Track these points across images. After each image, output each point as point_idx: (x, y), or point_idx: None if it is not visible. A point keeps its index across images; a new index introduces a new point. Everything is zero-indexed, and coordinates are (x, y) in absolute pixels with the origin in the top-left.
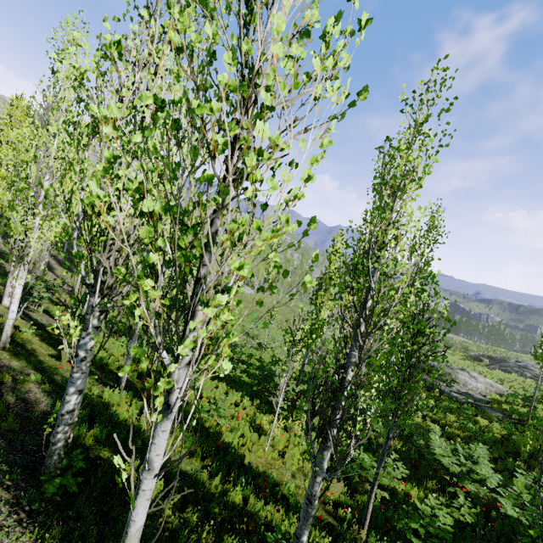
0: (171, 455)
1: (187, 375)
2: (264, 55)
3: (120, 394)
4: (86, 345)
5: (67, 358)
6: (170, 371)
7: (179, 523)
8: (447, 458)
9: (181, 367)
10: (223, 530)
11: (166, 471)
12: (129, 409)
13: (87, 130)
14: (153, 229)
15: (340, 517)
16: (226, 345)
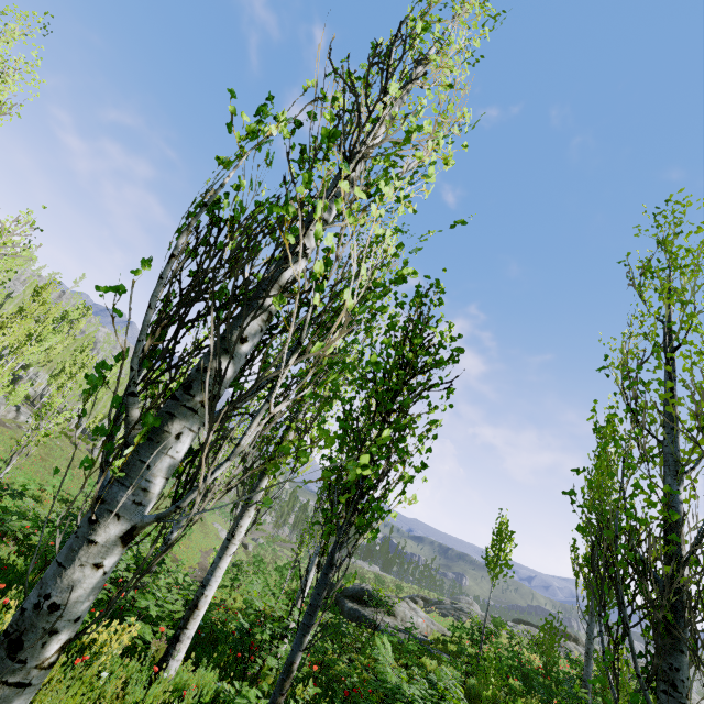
0: None
1: None
2: None
3: None
4: None
5: None
6: None
7: None
8: (405, 685)
9: None
10: None
11: None
12: None
13: None
14: None
15: None
16: None
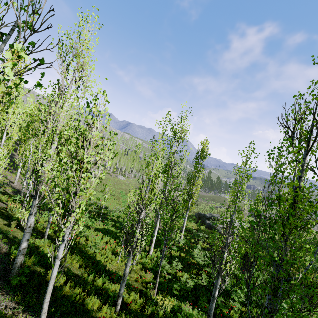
0: (70, 267)
1: (68, 231)
2: (90, 145)
3: (44, 242)
4: (31, 220)
5: (14, 225)
6: (64, 230)
7: (72, 291)
8: (199, 258)
9: (67, 229)
10: (91, 293)
11: (67, 273)
12: (49, 248)
13: (32, 133)
14: (58, 194)
15: (148, 287)
16: (81, 221)
